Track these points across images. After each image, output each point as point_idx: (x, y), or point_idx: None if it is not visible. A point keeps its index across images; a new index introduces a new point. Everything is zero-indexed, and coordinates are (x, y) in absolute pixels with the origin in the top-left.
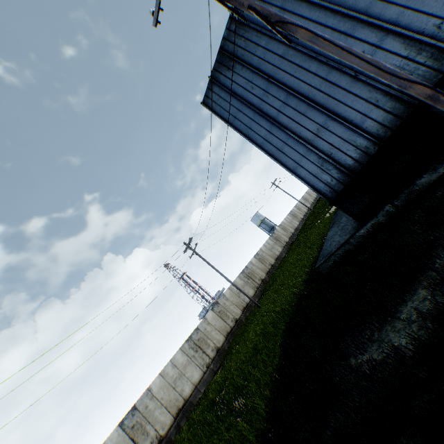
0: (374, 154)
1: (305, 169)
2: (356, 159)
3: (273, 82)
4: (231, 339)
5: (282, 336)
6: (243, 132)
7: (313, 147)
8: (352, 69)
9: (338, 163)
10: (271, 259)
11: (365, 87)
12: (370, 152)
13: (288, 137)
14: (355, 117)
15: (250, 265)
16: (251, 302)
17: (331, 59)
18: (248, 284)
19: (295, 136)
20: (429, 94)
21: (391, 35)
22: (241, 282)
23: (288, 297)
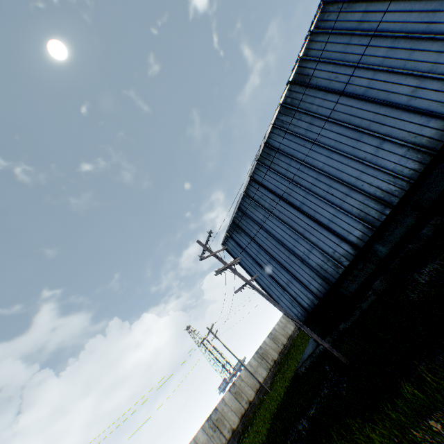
0: (316, 306)
1: (283, 302)
2: (309, 304)
3: (262, 248)
4: (245, 421)
5: (270, 422)
6: (247, 270)
7: (286, 291)
8: (300, 257)
9: (300, 304)
10: (284, 338)
11: (307, 268)
12: (315, 303)
13: (272, 280)
14: (305, 282)
15: (264, 344)
16: (264, 383)
17: (290, 248)
18: (262, 365)
19: (276, 282)
20: (299, 325)
21: (315, 248)
22: (255, 362)
23: (282, 388)
